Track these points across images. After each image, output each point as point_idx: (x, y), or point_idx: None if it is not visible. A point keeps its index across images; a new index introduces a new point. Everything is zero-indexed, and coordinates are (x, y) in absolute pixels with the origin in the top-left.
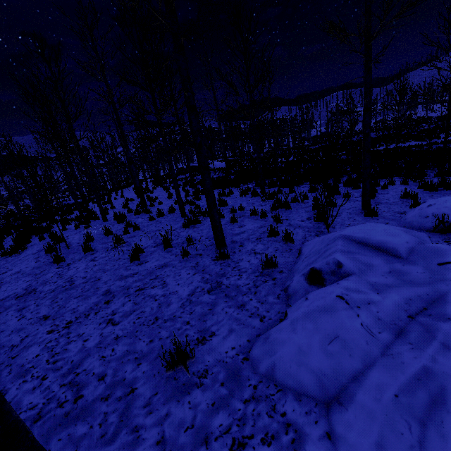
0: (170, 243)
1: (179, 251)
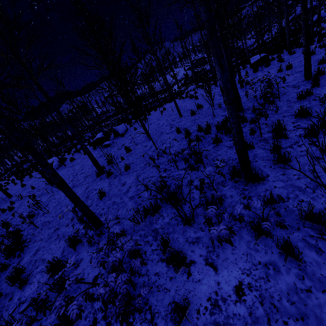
0: (16, 183)
1: (20, 183)
